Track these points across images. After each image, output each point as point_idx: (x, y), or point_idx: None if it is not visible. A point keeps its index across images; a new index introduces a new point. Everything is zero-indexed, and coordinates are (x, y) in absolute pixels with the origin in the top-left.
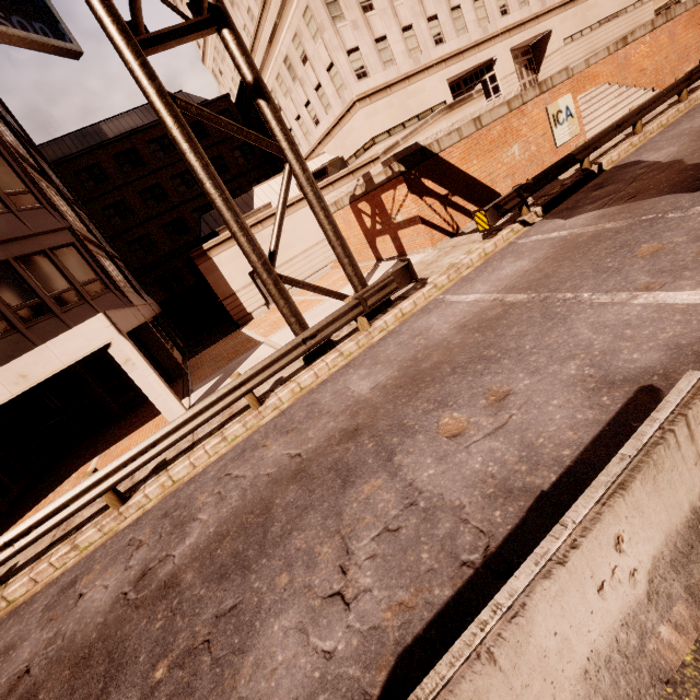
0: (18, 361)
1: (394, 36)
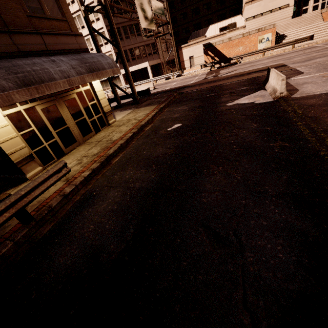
0: (138, 65)
1: None
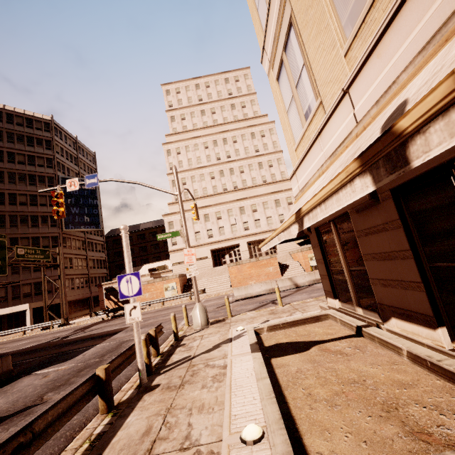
0: (13, 307)
1: (191, 234)
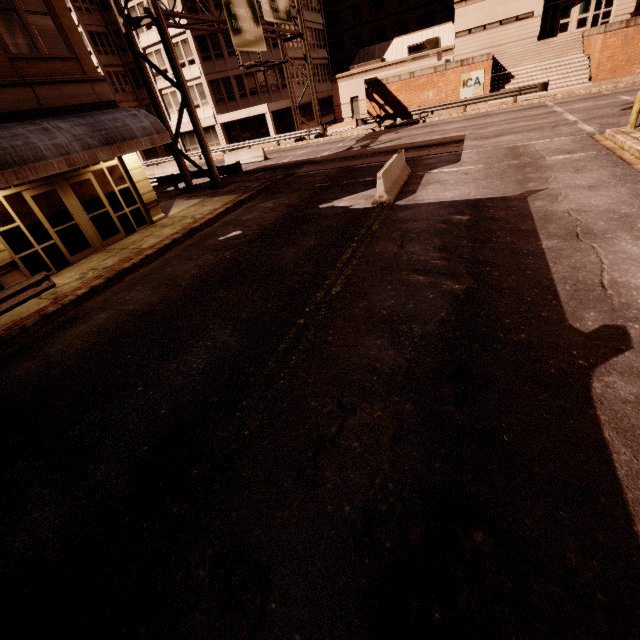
0: (250, 109)
1: None
